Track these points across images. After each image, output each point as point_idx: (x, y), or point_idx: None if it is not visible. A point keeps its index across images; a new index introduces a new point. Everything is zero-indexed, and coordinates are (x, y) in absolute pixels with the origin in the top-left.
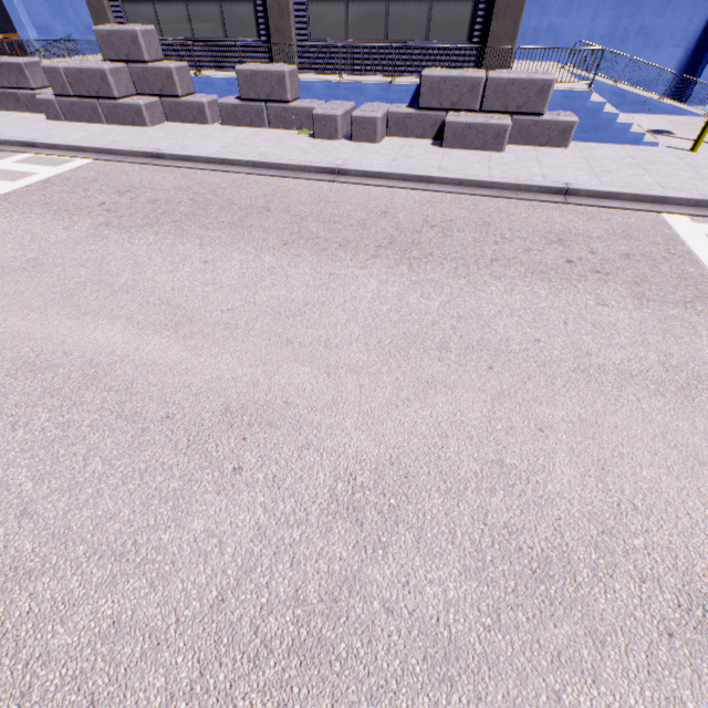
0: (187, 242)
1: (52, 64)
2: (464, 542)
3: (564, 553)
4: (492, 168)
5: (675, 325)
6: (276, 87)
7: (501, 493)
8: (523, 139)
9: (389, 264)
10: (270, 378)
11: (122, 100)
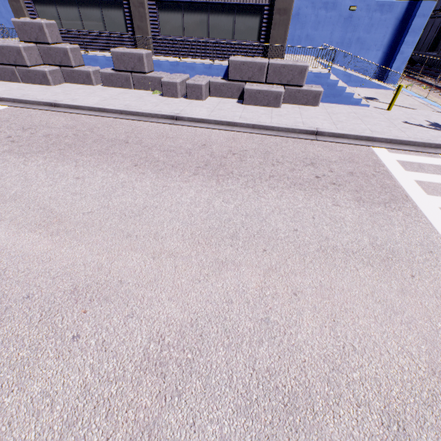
0: (66, 164)
1: None
2: (238, 385)
3: (307, 388)
4: (273, 118)
5: (379, 218)
6: (137, 63)
7: (266, 344)
8: (292, 101)
9: (204, 179)
10: (111, 263)
11: (32, 67)
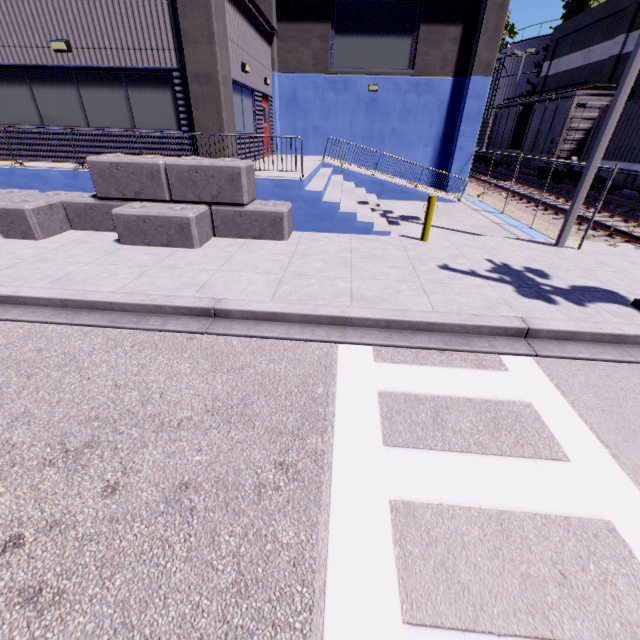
0: None
1: None
2: None
3: None
4: (144, 275)
5: None
6: None
7: None
8: (234, 231)
9: None
10: None
11: None
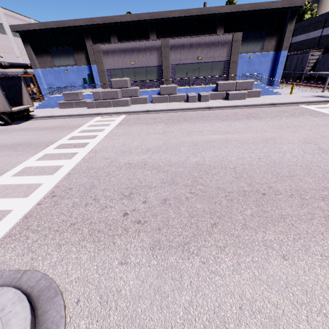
0: (197, 123)
1: (97, 91)
2: None
3: None
4: (249, 102)
5: (326, 119)
6: (173, 90)
7: (327, 138)
8: (248, 96)
9: (254, 120)
10: (263, 135)
11: (121, 99)
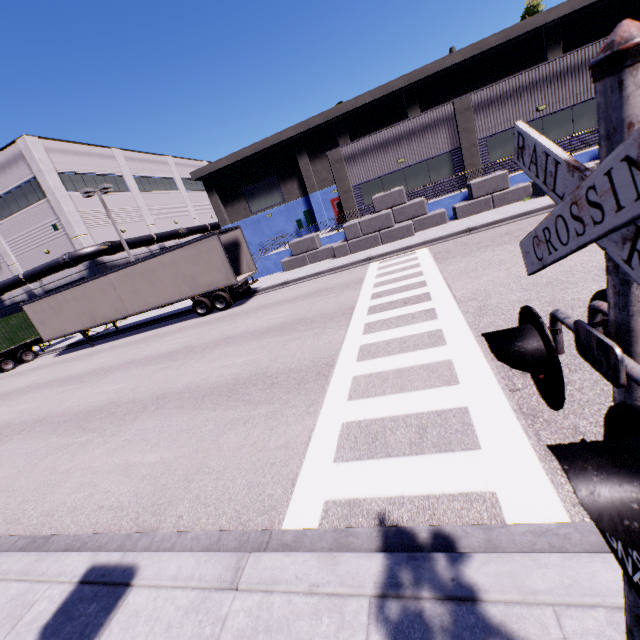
0: None
1: (351, 223)
2: None
3: None
4: None
5: None
6: (499, 183)
7: None
8: None
9: None
10: None
11: (396, 226)
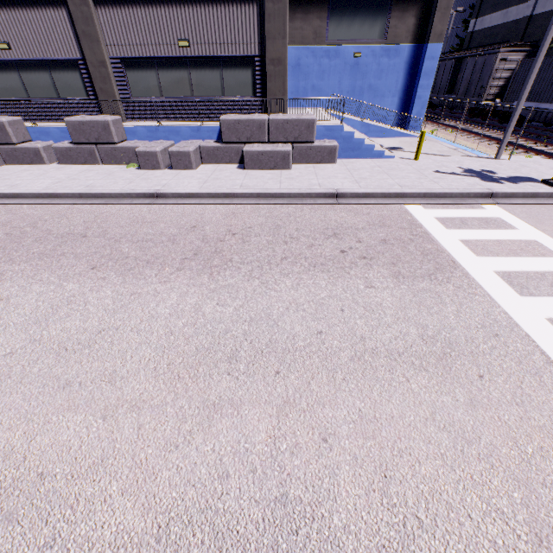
0: None
1: None
2: None
3: None
4: (282, 182)
5: (426, 297)
6: (102, 133)
7: (284, 548)
8: (304, 160)
9: (192, 275)
10: (30, 442)
11: None
